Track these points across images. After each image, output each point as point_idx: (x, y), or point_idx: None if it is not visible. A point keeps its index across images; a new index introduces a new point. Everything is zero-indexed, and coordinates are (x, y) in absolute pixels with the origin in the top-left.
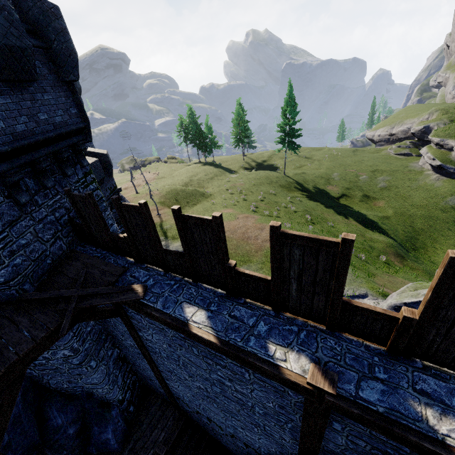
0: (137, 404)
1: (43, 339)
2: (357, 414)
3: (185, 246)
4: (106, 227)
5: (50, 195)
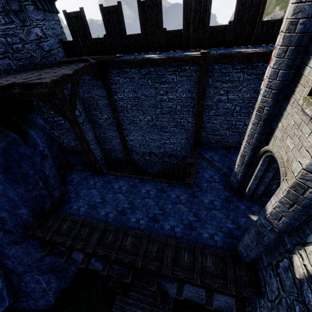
0: (107, 167)
1: (83, 68)
2: (217, 56)
3: (141, 25)
4: (90, 35)
5: (50, 18)
